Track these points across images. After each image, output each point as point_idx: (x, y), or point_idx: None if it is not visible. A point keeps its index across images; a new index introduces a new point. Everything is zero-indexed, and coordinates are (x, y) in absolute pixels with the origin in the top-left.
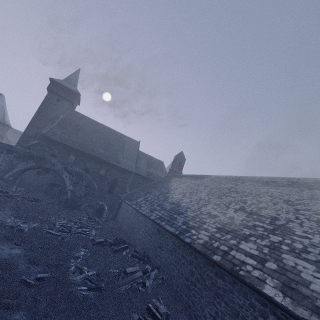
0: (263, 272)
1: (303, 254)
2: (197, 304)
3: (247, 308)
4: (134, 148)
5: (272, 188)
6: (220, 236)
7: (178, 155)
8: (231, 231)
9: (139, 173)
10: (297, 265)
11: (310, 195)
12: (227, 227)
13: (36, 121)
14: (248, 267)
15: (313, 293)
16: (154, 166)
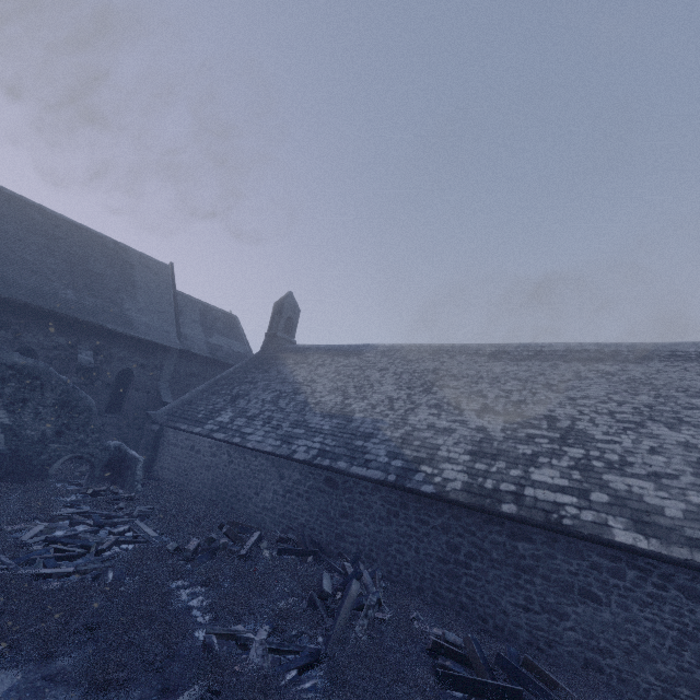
0: (596, 512)
1: (626, 468)
2: (481, 596)
3: (586, 573)
4: (163, 283)
5: (510, 364)
6: (485, 467)
7: (285, 301)
8: (499, 454)
9: (190, 350)
10: (631, 487)
11: (573, 373)
12: (486, 447)
13: None
14: (570, 510)
15: (674, 522)
16: (219, 328)
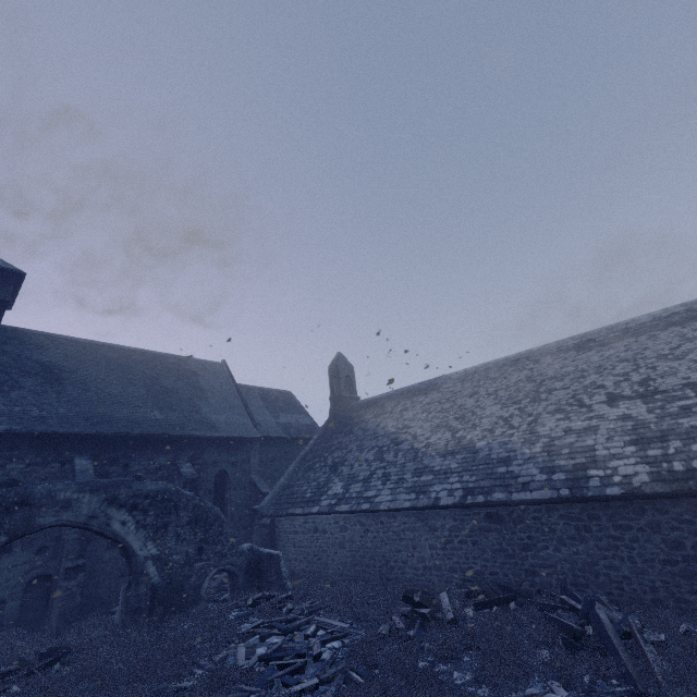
0: None
1: None
2: None
3: None
4: (223, 380)
5: (603, 350)
6: (660, 451)
7: (338, 362)
8: (665, 435)
9: (269, 435)
10: None
11: (678, 337)
12: (645, 433)
13: None
14: None
15: None
16: (281, 407)
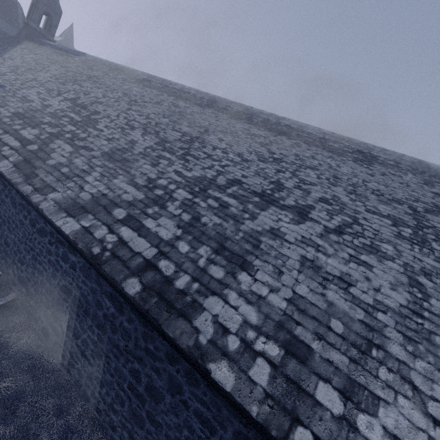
0: (16, 152)
1: (77, 141)
2: None
3: None
4: None
5: (139, 87)
6: (8, 121)
7: None
8: (28, 118)
9: None
10: (59, 148)
11: (160, 100)
12: (29, 113)
13: None
14: (5, 148)
15: (43, 165)
16: None
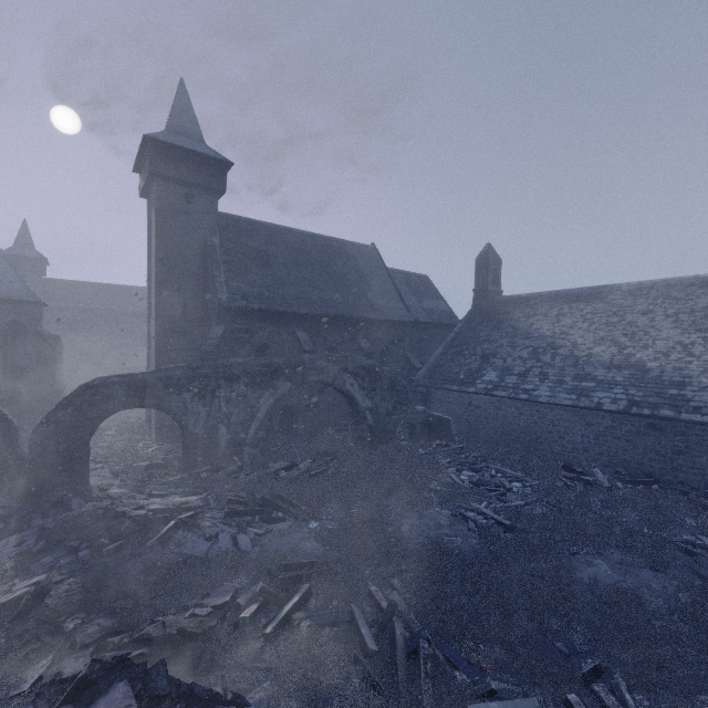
0: None
1: None
2: None
3: None
4: (376, 265)
5: None
6: None
7: (488, 255)
8: None
9: (418, 320)
10: None
11: None
12: None
13: (168, 275)
14: None
15: None
16: (422, 292)
